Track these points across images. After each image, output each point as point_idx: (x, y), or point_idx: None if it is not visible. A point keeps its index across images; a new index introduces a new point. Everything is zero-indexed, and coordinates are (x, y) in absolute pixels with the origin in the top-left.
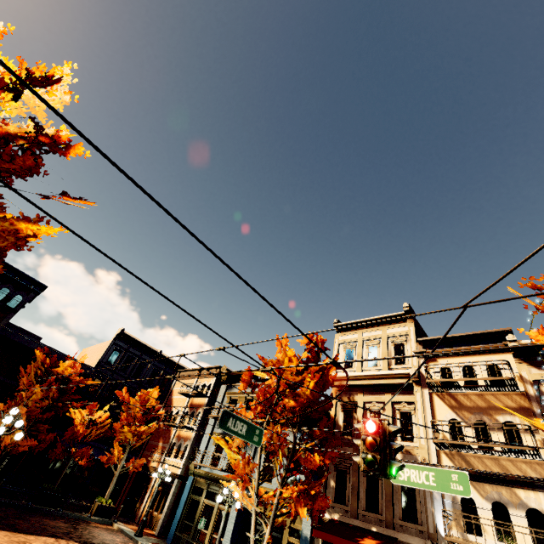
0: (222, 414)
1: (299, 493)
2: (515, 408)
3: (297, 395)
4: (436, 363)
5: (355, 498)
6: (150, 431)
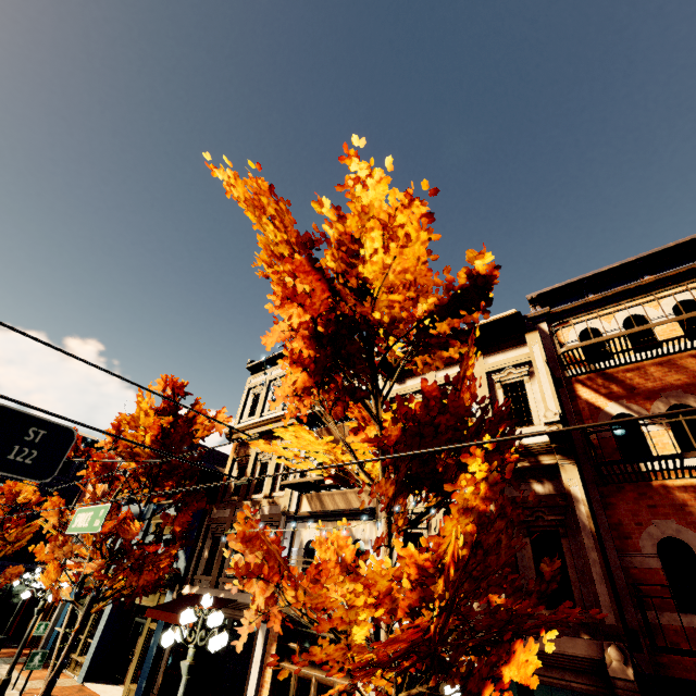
0: None
1: (131, 570)
2: None
3: (137, 455)
4: None
5: (219, 565)
6: (31, 531)
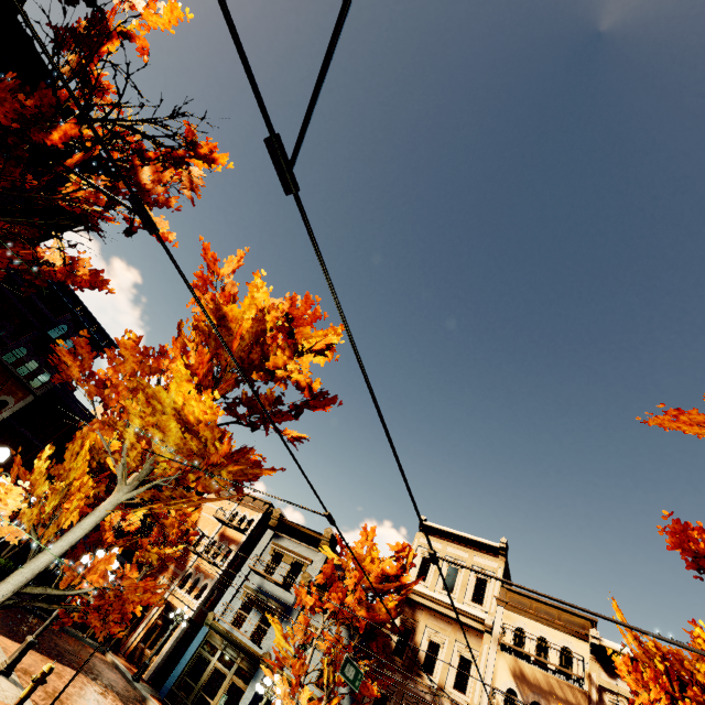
0: (344, 660)
1: None
2: (574, 704)
3: (372, 608)
4: (513, 619)
5: None
6: (174, 555)
